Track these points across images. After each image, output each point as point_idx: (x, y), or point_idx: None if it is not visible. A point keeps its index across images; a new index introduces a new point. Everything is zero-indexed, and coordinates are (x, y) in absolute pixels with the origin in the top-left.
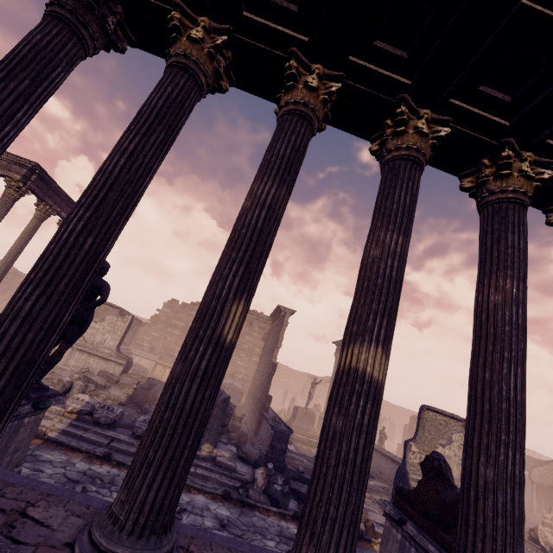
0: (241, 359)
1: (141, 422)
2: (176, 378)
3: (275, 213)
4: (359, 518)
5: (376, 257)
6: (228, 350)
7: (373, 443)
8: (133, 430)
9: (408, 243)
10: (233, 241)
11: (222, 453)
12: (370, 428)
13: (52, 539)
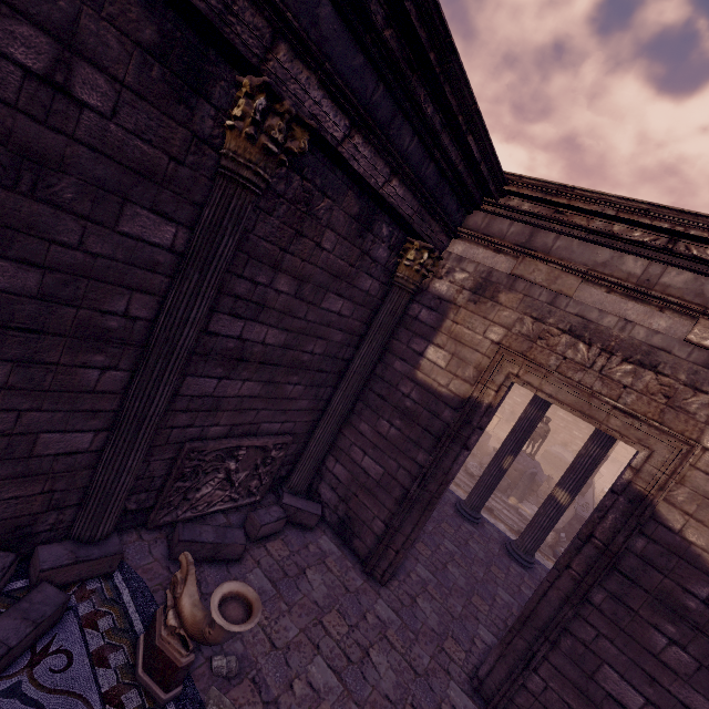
0: (579, 430)
1: (470, 465)
2: (486, 473)
3: (533, 423)
4: (540, 541)
5: (581, 454)
6: (504, 471)
7: (553, 523)
8: (465, 468)
9: (603, 452)
10: (513, 431)
11: (525, 508)
12: (553, 517)
13: (451, 500)
